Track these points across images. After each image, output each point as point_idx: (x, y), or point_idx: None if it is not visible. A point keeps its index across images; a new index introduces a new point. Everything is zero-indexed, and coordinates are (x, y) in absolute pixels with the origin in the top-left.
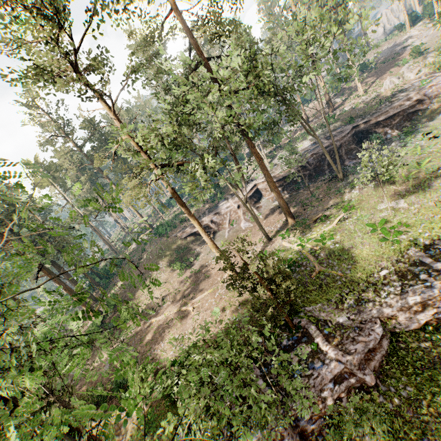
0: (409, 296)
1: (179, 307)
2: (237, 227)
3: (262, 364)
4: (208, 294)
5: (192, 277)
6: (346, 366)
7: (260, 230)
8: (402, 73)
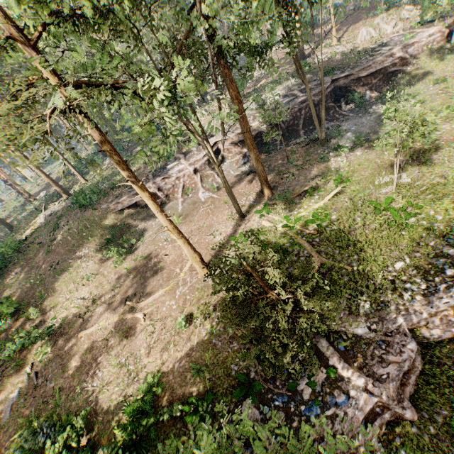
0: (440, 298)
1: (121, 313)
2: (194, 198)
3: (261, 401)
4: (164, 293)
5: (137, 266)
6: (379, 400)
7: (233, 205)
8: (377, 25)
